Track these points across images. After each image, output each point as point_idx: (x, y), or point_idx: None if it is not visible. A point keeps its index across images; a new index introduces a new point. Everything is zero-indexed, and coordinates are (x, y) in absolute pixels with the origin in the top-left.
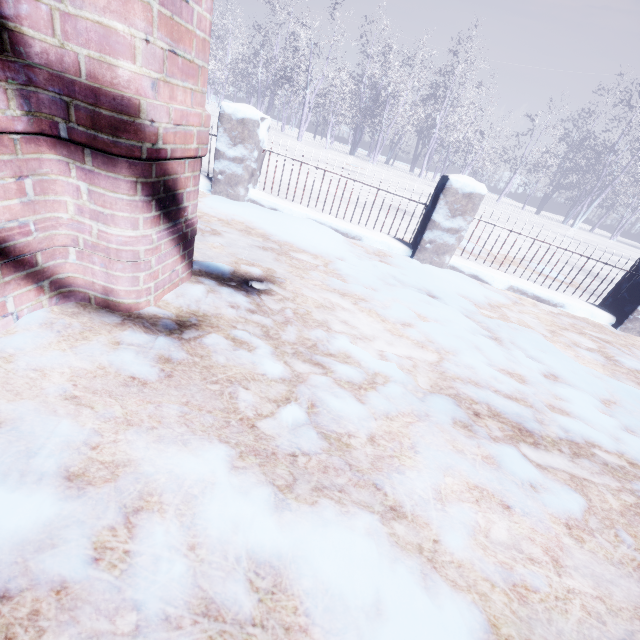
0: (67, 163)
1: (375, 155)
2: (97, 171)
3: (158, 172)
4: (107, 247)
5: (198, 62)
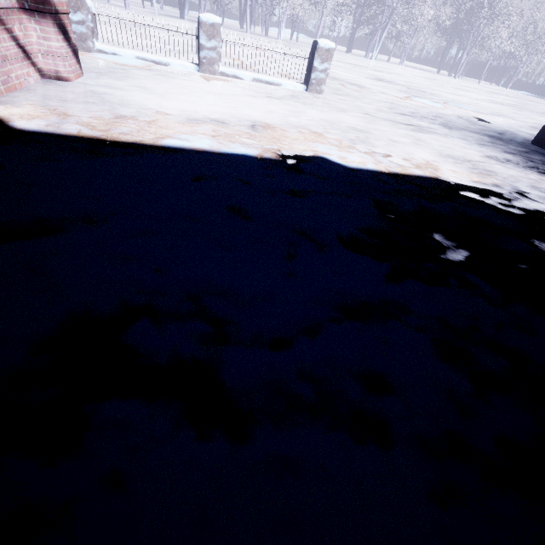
0: (30, 19)
1: None
2: (41, 20)
3: (59, 19)
4: (52, 51)
5: None
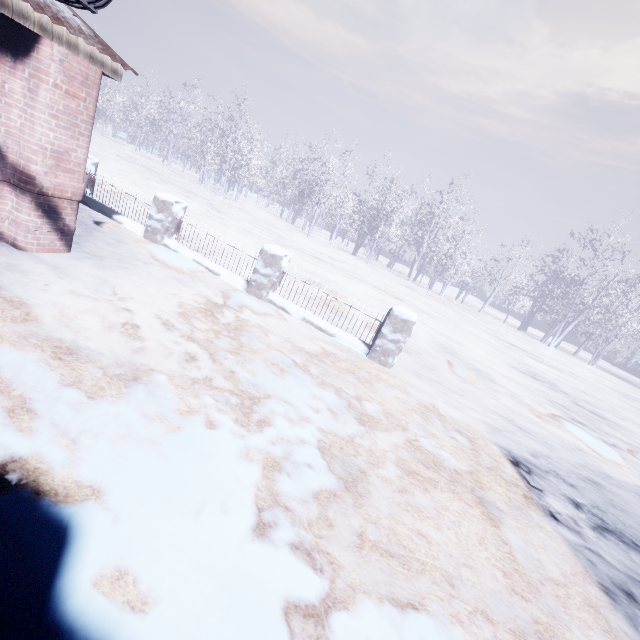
0: (12, 191)
1: (369, 257)
2: (20, 195)
3: (45, 200)
4: (18, 221)
5: (75, 169)
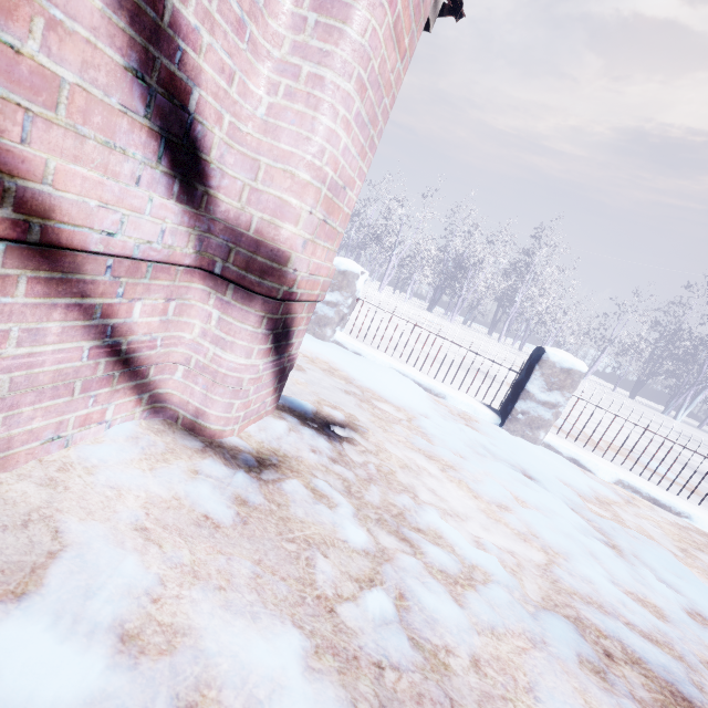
0: (209, 293)
1: (453, 314)
2: (233, 303)
3: (283, 310)
4: (216, 370)
5: (339, 229)
